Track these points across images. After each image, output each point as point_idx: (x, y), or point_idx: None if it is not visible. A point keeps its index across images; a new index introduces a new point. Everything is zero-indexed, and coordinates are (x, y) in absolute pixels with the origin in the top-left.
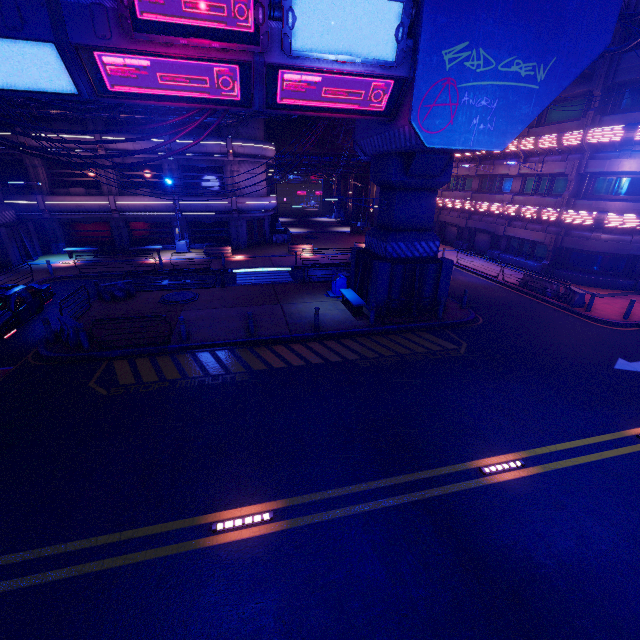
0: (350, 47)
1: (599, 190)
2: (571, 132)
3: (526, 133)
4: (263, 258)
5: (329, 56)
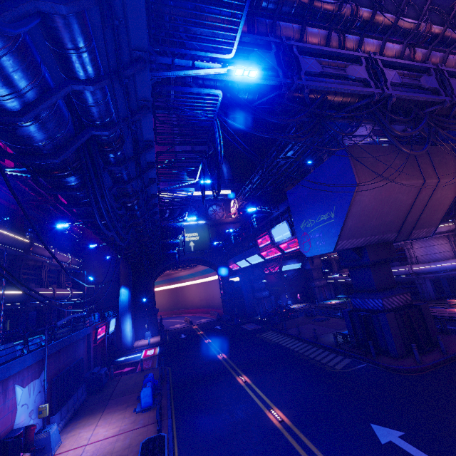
0: (283, 236)
1: None
2: None
3: None
4: None
5: (280, 240)
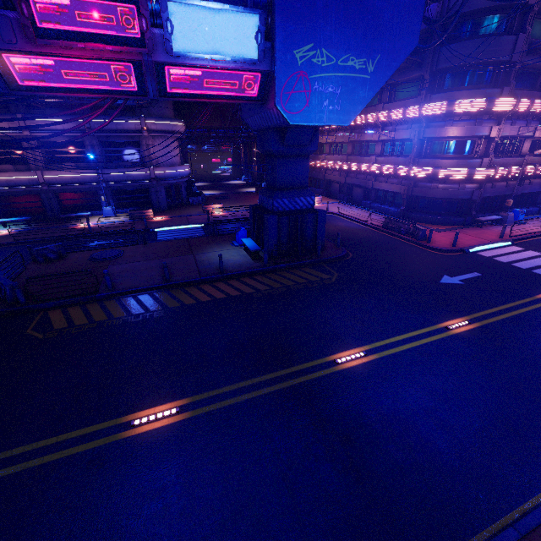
0: (221, 48)
1: (434, 151)
2: (411, 107)
3: (381, 108)
4: (181, 217)
5: (204, 56)
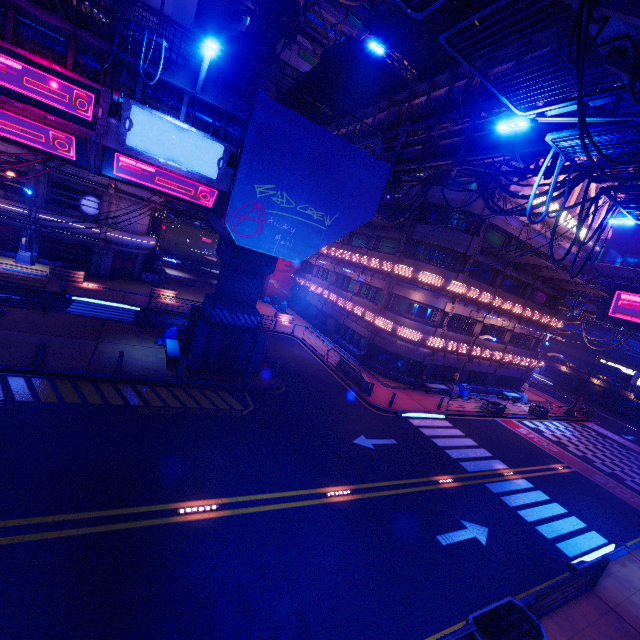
0: (179, 159)
1: (400, 307)
2: (387, 262)
3: (366, 252)
4: (117, 292)
5: (159, 159)
